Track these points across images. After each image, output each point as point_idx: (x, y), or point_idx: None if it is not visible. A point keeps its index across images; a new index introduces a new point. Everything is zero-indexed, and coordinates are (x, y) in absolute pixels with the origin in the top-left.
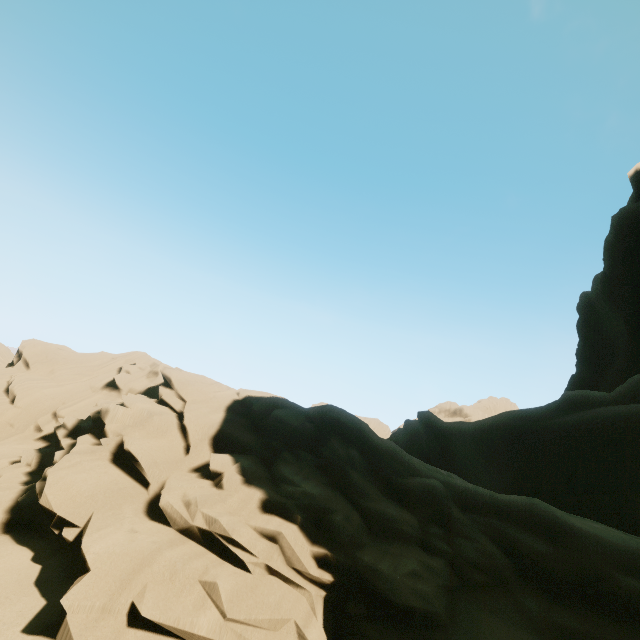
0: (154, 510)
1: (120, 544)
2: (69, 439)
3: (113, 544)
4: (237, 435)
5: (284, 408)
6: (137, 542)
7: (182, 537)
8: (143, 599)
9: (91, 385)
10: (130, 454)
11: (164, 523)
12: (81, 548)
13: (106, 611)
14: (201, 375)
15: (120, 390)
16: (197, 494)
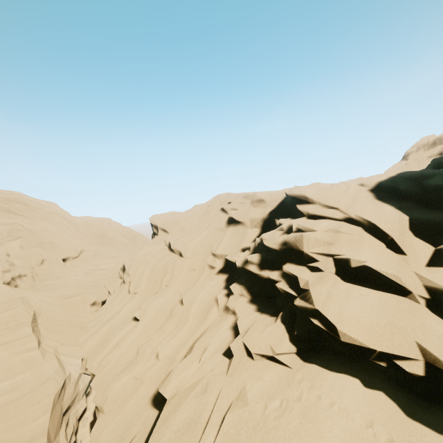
0: None
1: None
2: (268, 271)
3: None
4: (432, 218)
5: (428, 178)
6: None
7: None
8: None
9: (216, 228)
10: (362, 271)
11: None
12: None
13: None
14: (313, 184)
15: (242, 223)
16: None
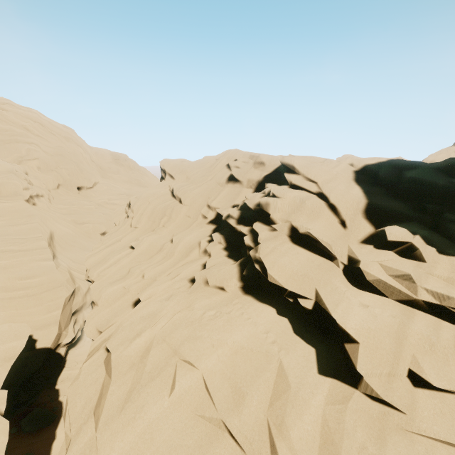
0: (351, 279)
1: (368, 320)
2: (242, 226)
3: (362, 321)
4: (386, 205)
5: (410, 169)
6: (379, 317)
7: (405, 307)
8: (422, 370)
9: (217, 182)
10: (307, 236)
11: (374, 292)
12: (337, 323)
13: (391, 375)
14: (308, 156)
15: (240, 182)
16: (407, 271)
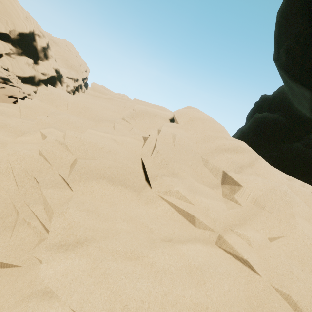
0: None
1: None
2: None
3: None
4: None
5: None
6: None
7: None
8: None
9: None
10: None
11: None
12: None
13: None
14: None
15: None
16: None
